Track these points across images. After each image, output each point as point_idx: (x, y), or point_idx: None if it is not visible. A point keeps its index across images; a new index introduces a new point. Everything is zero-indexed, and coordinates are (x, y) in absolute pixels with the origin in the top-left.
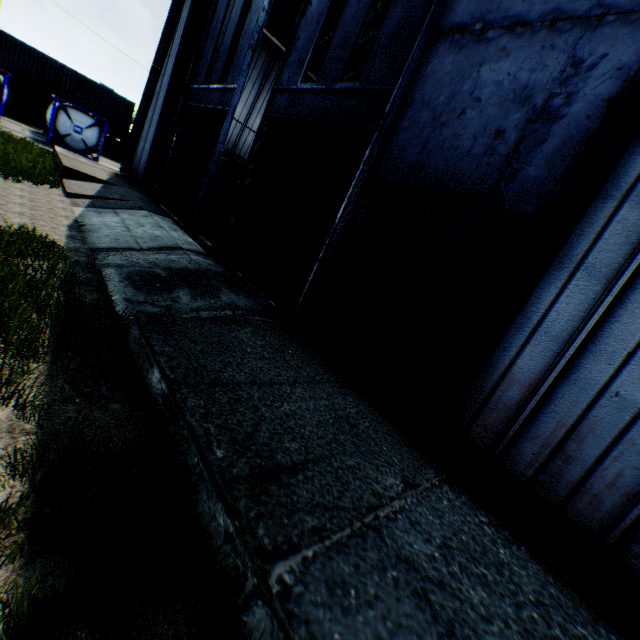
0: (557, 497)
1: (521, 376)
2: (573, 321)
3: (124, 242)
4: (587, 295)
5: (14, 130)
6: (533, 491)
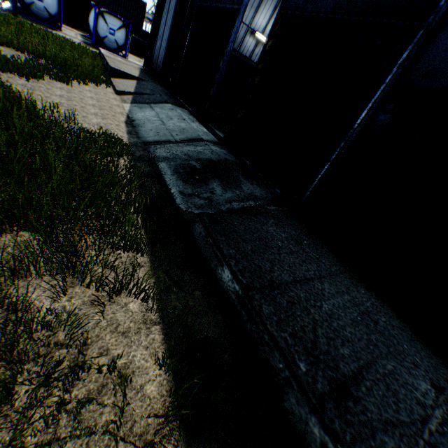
0: None
1: None
2: None
3: (163, 135)
4: None
5: (71, 36)
6: None
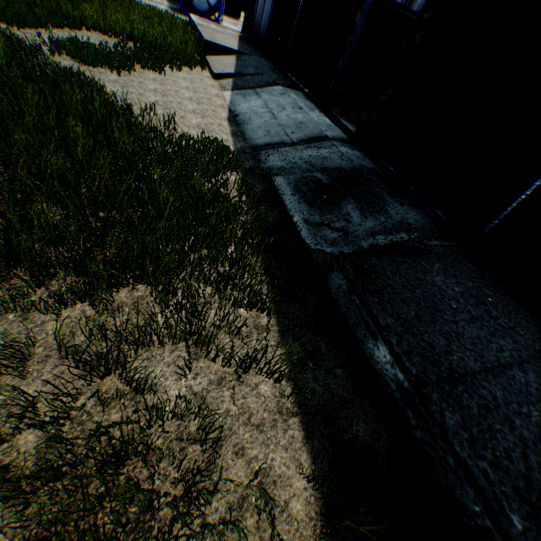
0: None
1: None
2: None
3: (275, 135)
4: None
5: (155, 3)
6: None
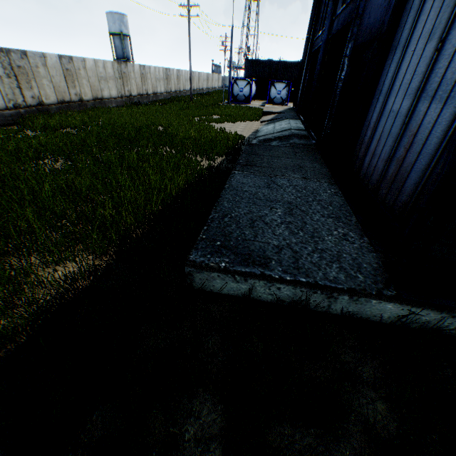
0: (369, 177)
1: (371, 124)
2: (389, 81)
3: (268, 132)
4: (395, 62)
5: (254, 105)
6: (364, 179)
